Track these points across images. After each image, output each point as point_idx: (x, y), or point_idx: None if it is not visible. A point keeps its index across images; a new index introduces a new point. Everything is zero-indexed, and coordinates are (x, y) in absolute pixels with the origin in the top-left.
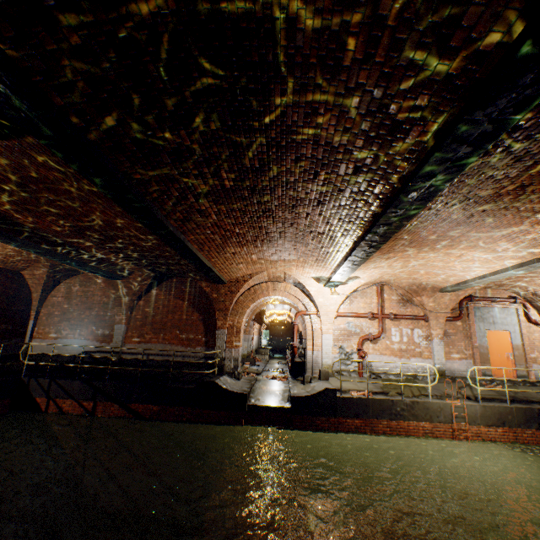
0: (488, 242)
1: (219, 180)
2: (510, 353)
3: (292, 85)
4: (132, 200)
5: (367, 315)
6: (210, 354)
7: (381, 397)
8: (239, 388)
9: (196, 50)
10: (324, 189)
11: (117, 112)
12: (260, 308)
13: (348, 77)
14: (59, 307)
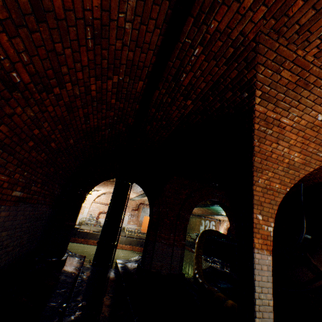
0: None
1: None
2: None
3: None
4: None
5: (105, 204)
6: None
7: (95, 232)
8: None
9: None
10: None
11: None
12: None
13: None
14: None
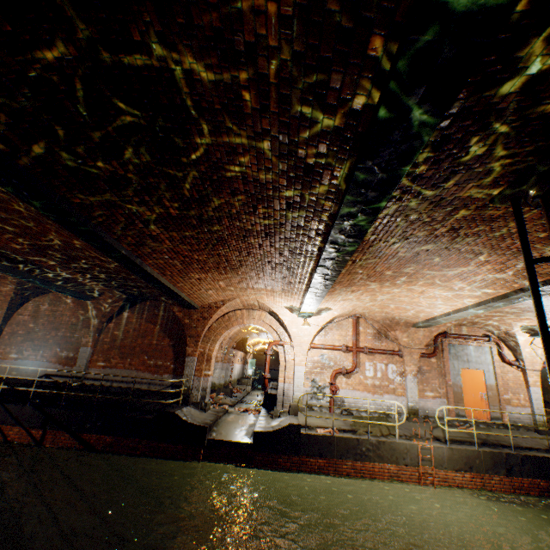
0: (443, 280)
1: (164, 207)
2: (484, 393)
3: (206, 127)
4: (75, 223)
5: (341, 348)
6: (177, 383)
7: (347, 436)
8: (201, 420)
9: (107, 91)
10: (267, 222)
11: (43, 141)
12: (240, 335)
13: (253, 123)
14: (24, 326)
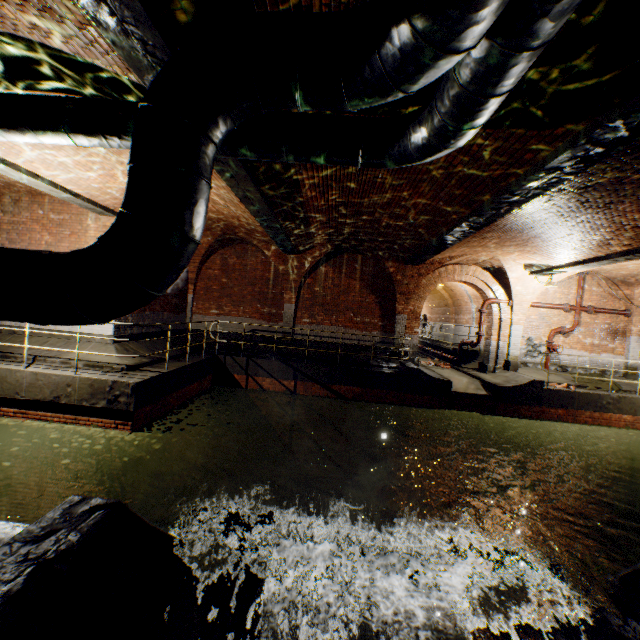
0: None
1: (632, 175)
2: None
3: None
4: (531, 194)
5: (563, 308)
6: (387, 340)
7: (586, 391)
8: (435, 375)
9: None
10: None
11: None
12: None
13: None
14: (216, 281)
